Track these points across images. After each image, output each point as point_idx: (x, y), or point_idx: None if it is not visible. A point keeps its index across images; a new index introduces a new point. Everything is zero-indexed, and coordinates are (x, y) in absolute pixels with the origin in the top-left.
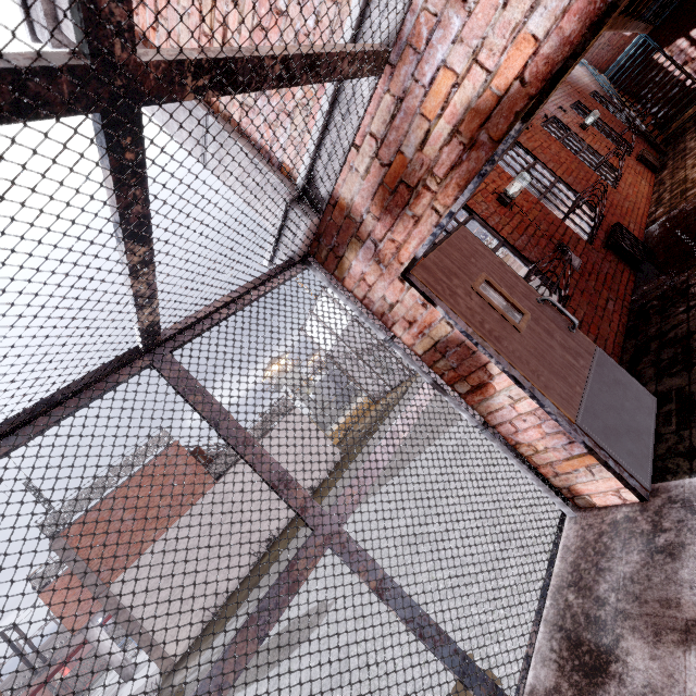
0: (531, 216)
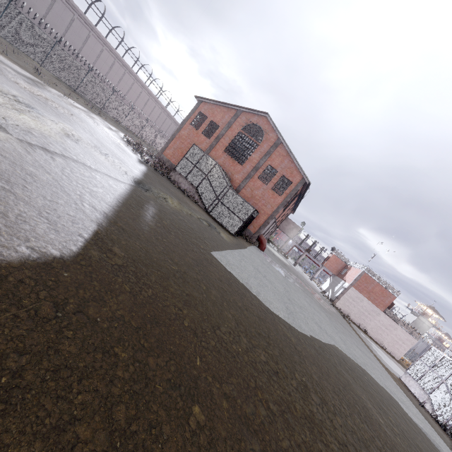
0: None
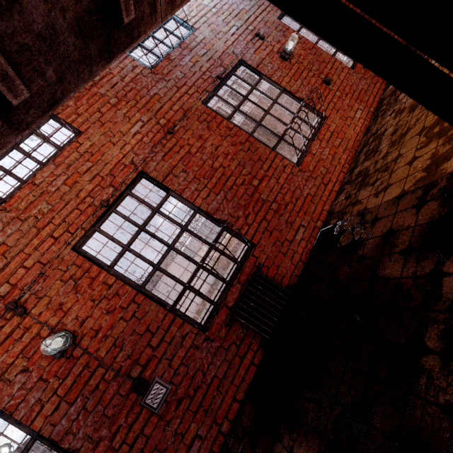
0: (108, 343)
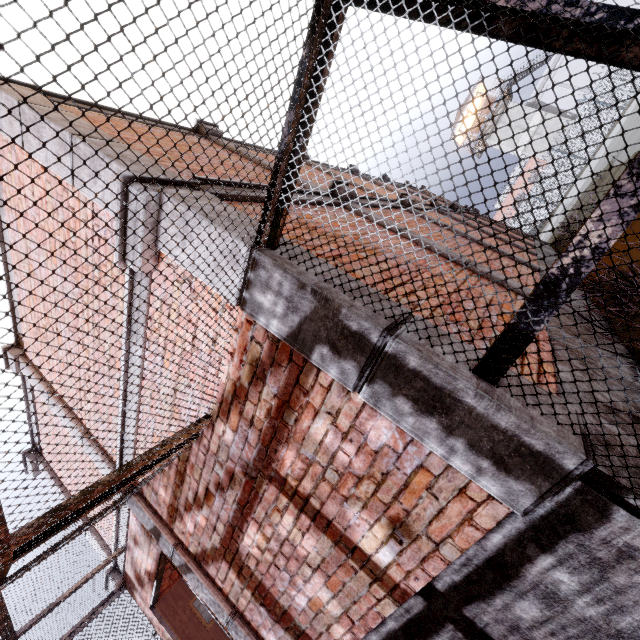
0: None
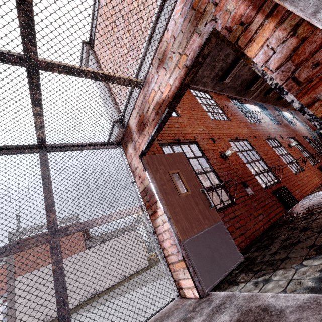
0: (235, 167)
